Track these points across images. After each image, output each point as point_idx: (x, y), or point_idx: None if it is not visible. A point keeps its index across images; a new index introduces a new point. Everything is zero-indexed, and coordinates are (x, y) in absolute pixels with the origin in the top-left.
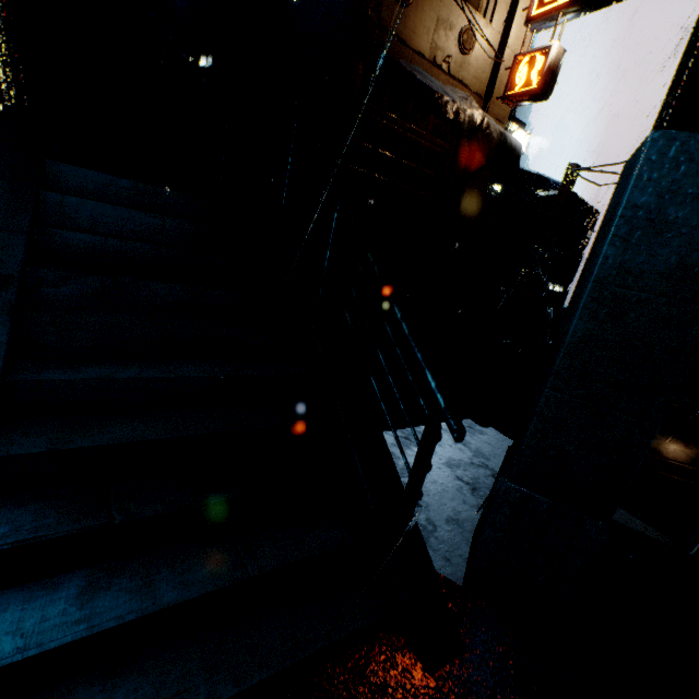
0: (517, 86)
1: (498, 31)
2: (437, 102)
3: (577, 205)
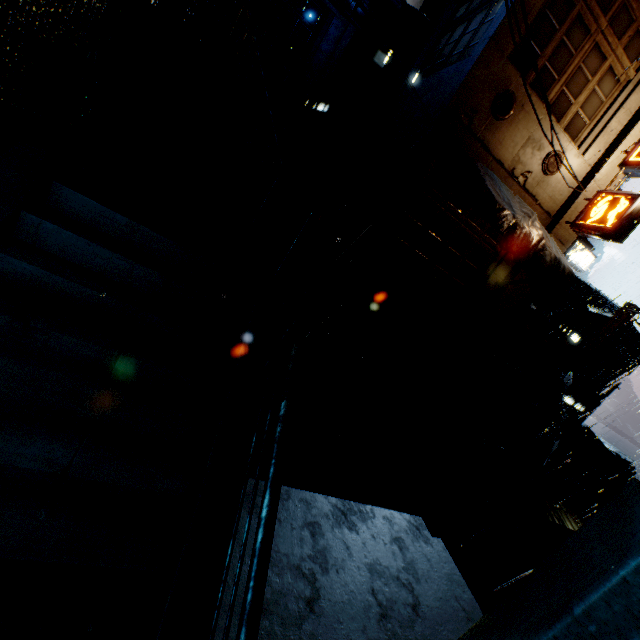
0: (590, 219)
1: (589, 163)
2: (494, 213)
3: (628, 335)
